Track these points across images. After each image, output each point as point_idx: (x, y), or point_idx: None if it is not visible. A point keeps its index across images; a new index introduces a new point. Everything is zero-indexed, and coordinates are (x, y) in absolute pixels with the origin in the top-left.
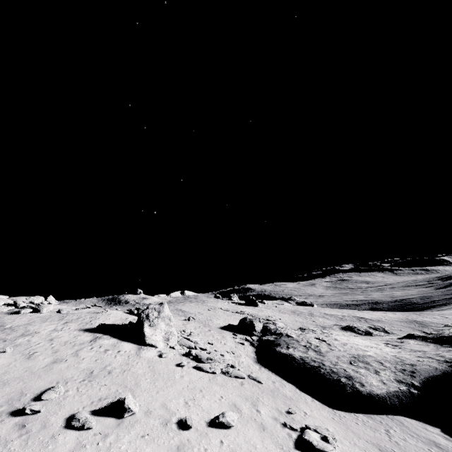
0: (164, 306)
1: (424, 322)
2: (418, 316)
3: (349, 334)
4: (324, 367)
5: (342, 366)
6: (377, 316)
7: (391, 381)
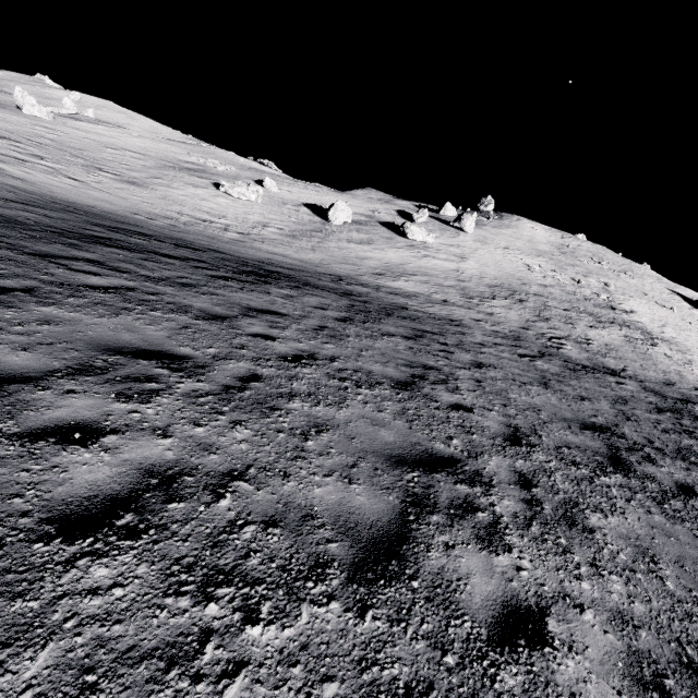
0: None
1: None
2: None
3: None
4: None
5: None
6: None
7: None
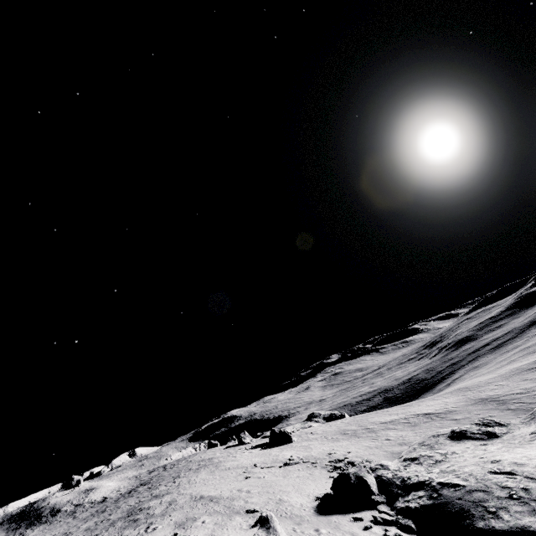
0: (274, 526)
1: (494, 397)
2: (475, 392)
3: (471, 444)
4: None
5: None
6: (437, 405)
7: None
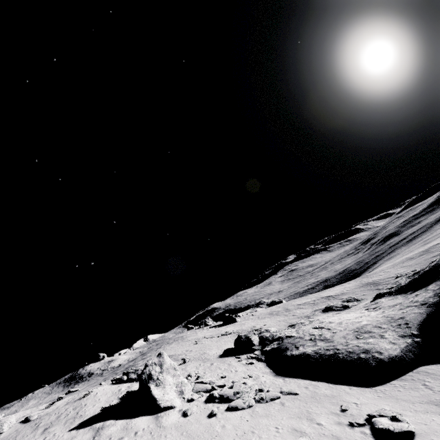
0: (163, 356)
1: (375, 281)
2: (367, 278)
3: (331, 314)
4: (340, 351)
5: (353, 343)
6: (338, 290)
7: (397, 338)
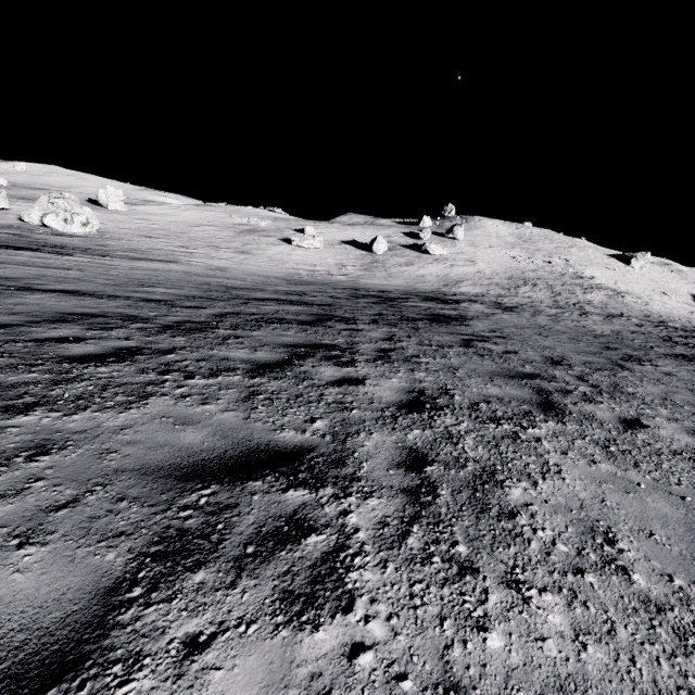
0: (647, 254)
1: None
2: None
3: None
4: None
5: None
6: None
7: None
